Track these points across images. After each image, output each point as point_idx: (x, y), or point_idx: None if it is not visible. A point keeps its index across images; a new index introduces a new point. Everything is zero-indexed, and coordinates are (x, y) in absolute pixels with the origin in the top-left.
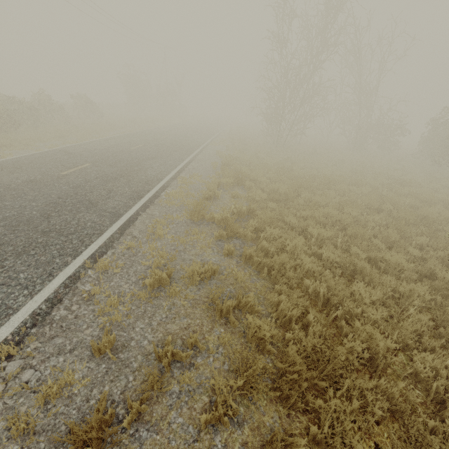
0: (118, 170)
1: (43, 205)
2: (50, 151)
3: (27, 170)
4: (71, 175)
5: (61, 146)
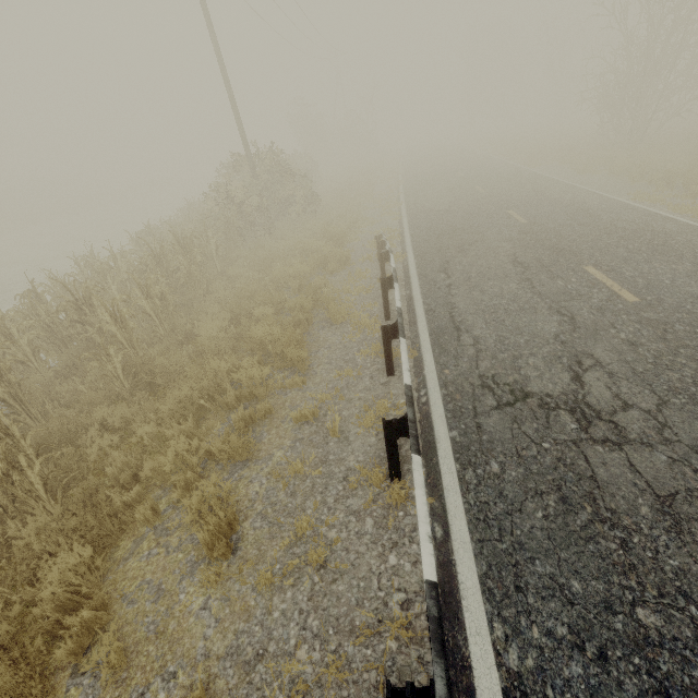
0: (560, 208)
1: (622, 240)
2: (414, 215)
3: (479, 228)
4: (536, 220)
5: (403, 211)
